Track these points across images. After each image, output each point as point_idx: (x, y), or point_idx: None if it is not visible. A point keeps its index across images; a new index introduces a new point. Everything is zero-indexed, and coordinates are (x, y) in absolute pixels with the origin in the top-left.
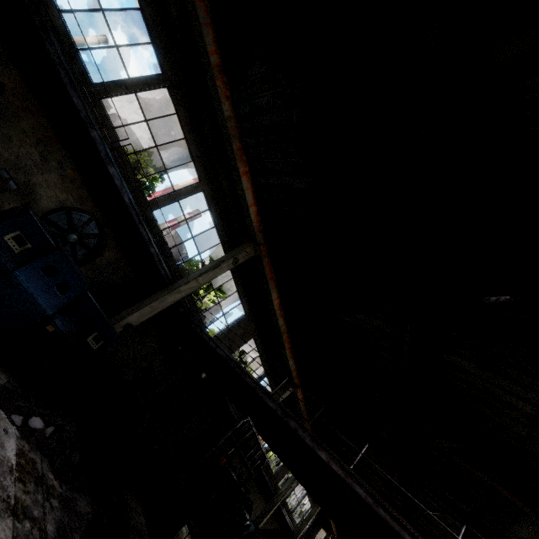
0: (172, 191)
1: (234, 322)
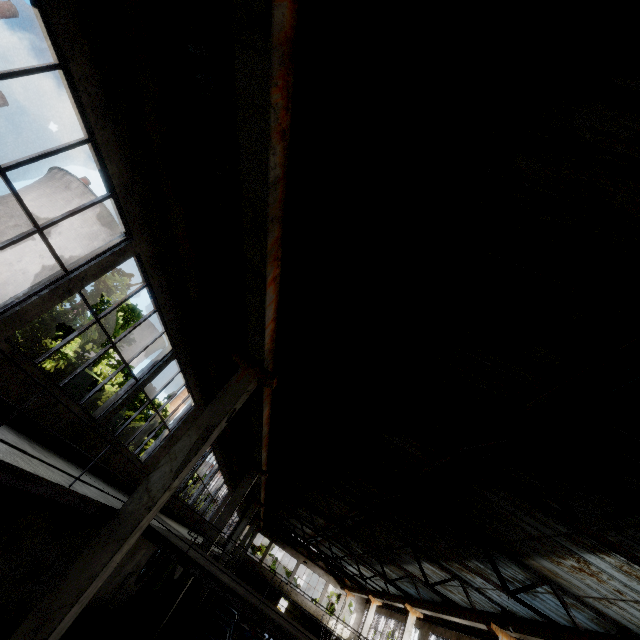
0: (60, 275)
1: (179, 423)
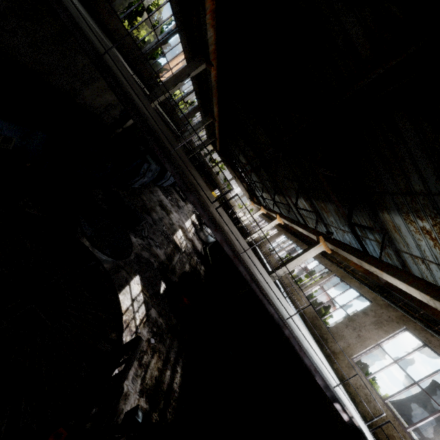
0: None
1: None
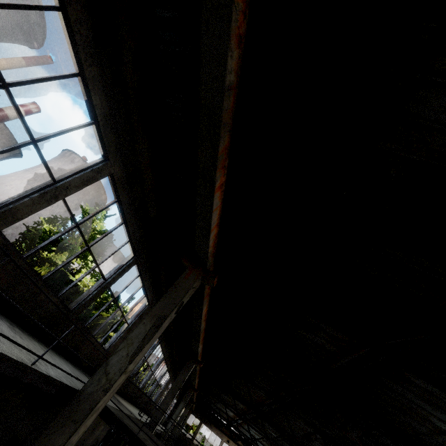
0: (49, 183)
1: (135, 318)
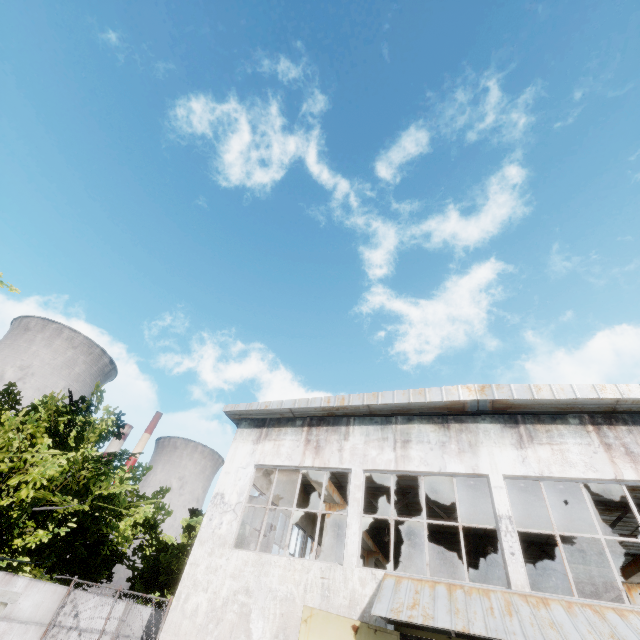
0: None
1: None
